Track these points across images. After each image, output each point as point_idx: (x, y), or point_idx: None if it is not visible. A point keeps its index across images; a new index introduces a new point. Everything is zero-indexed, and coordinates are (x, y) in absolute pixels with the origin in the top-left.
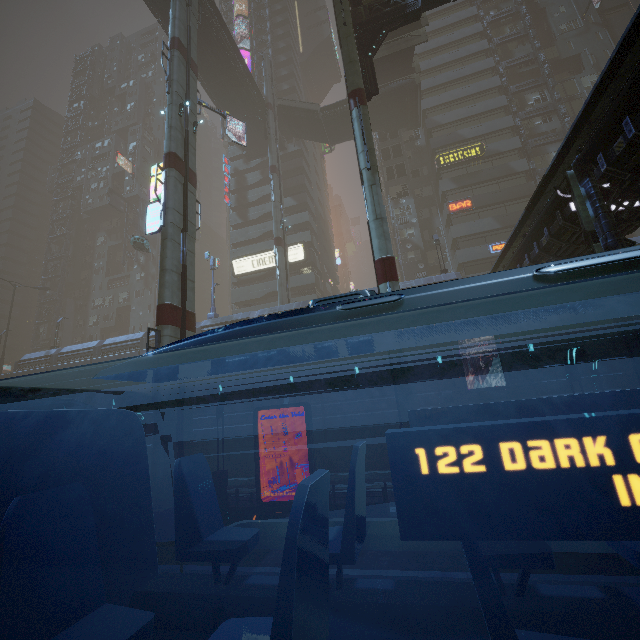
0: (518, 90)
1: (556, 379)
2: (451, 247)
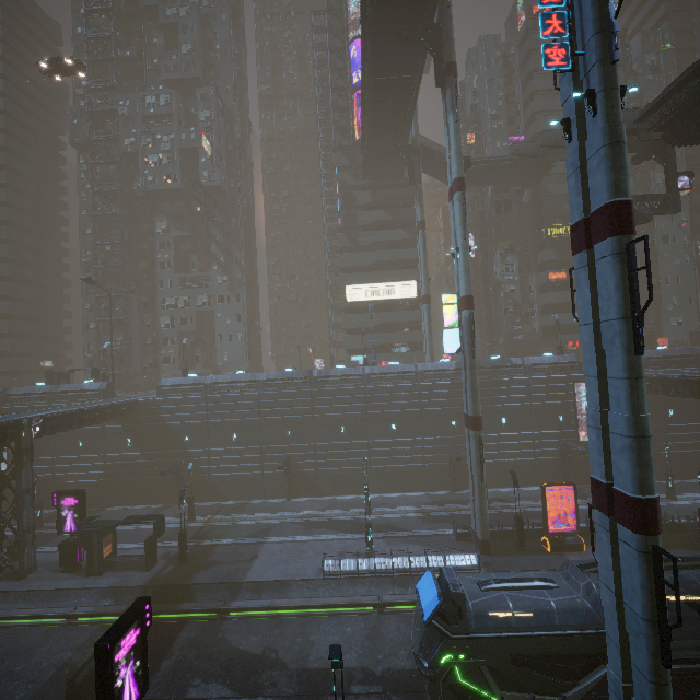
0: None
1: None
2: (540, 306)
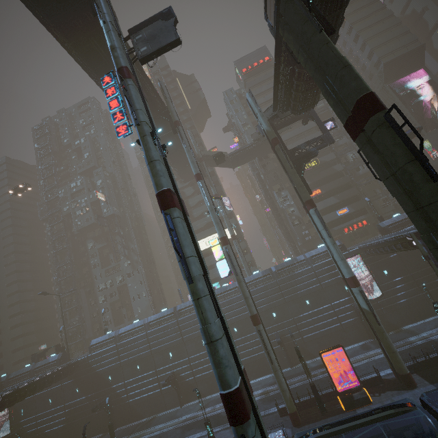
0: None
1: (401, 285)
2: None
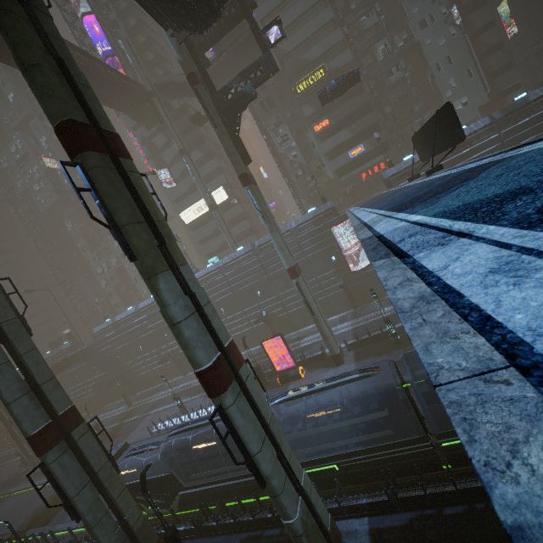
0: None
1: None
2: (324, 156)
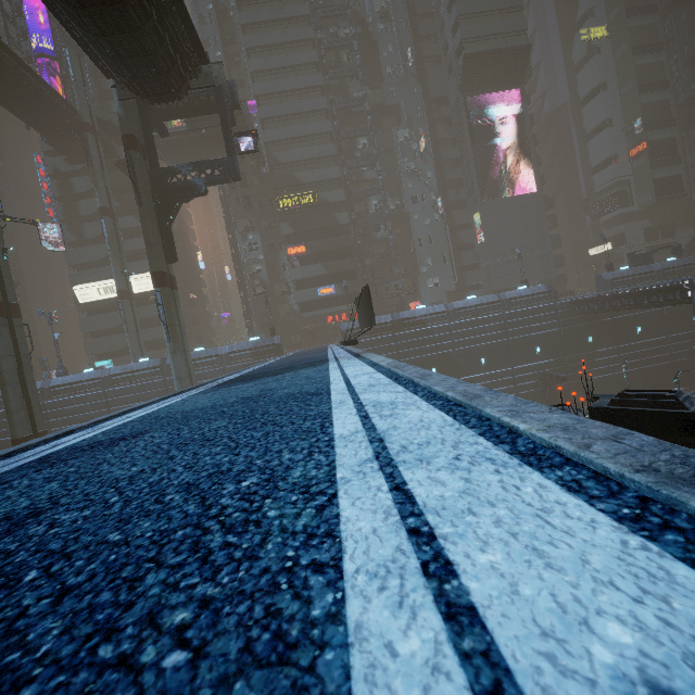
0: (347, 137)
1: None
2: (293, 283)
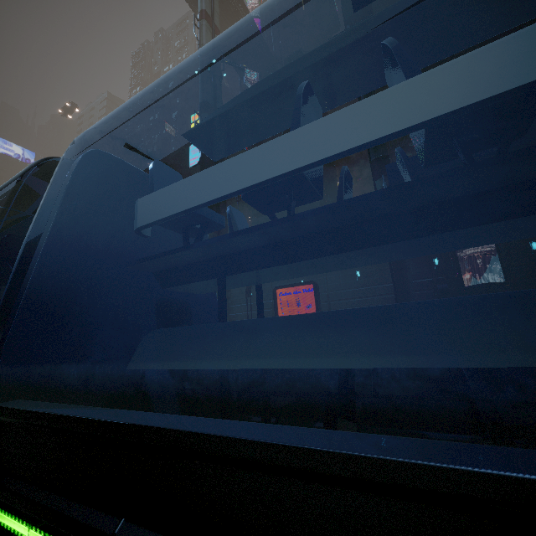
0: None
1: None
2: None
